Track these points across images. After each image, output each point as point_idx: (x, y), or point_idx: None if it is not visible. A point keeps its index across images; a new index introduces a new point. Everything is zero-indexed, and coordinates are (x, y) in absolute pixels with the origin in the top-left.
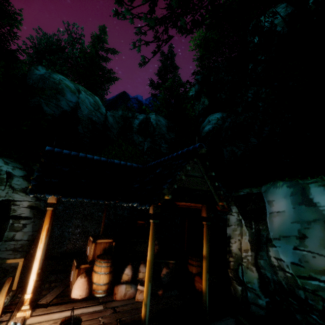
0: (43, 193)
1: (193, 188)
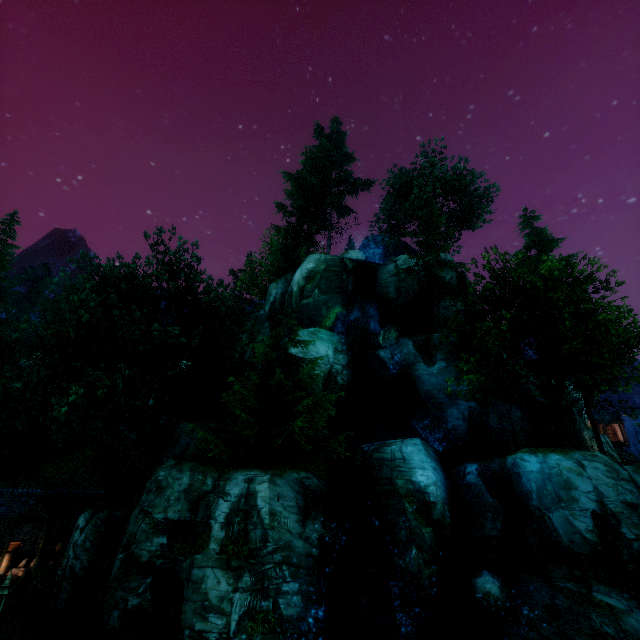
0: None
1: (34, 516)
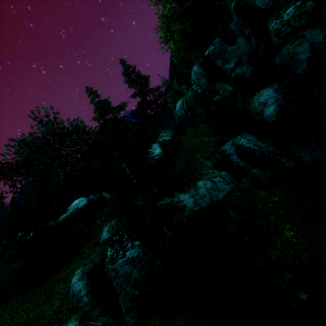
0: None
1: None
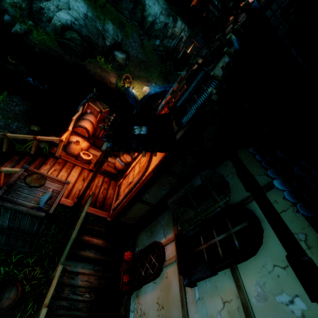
0: (194, 41)
1: None
